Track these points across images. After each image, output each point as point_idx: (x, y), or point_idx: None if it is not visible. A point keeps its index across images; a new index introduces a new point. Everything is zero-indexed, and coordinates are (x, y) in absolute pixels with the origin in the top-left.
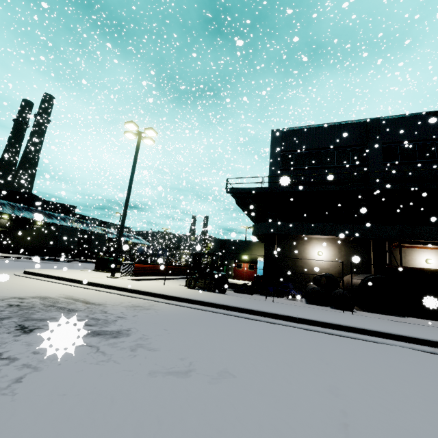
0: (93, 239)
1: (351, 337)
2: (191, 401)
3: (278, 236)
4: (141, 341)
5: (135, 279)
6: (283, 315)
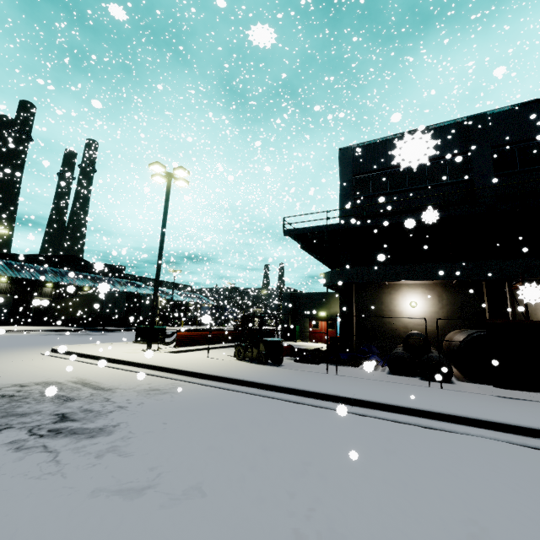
0: (143, 304)
1: (421, 425)
2: (115, 537)
3: (356, 285)
4: (119, 442)
5: (176, 351)
6: (335, 396)
